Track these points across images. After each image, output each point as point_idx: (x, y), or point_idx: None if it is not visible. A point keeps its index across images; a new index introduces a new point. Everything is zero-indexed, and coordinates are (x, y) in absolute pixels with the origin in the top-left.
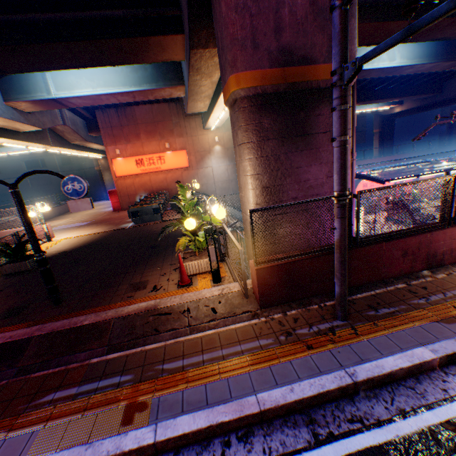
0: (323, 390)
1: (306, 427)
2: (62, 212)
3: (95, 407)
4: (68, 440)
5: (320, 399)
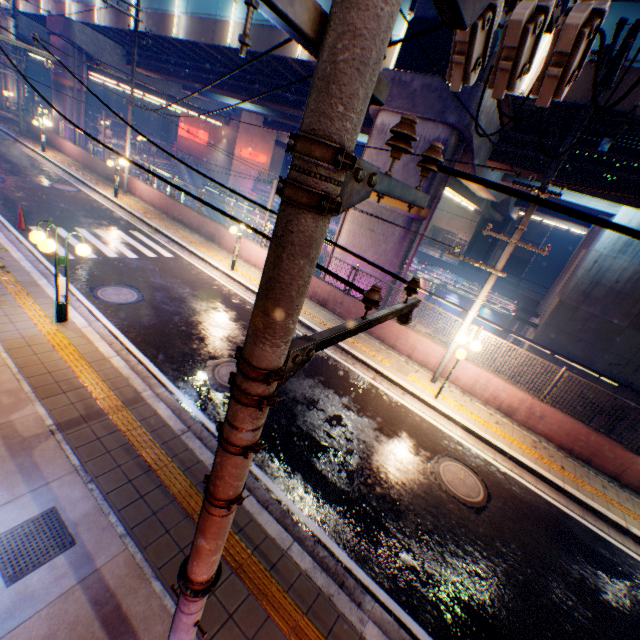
0: None
1: None
2: None
3: None
4: None
5: None
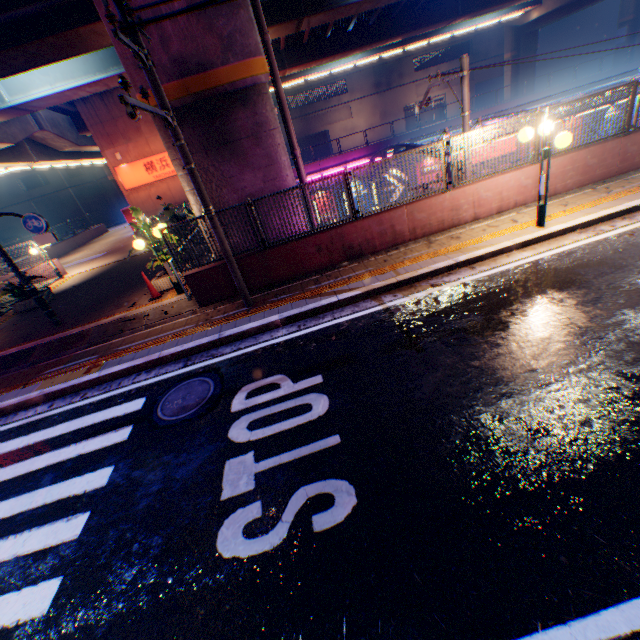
0: (199, 344)
1: (184, 362)
2: (80, 244)
3: (73, 370)
4: (56, 383)
5: (199, 350)
